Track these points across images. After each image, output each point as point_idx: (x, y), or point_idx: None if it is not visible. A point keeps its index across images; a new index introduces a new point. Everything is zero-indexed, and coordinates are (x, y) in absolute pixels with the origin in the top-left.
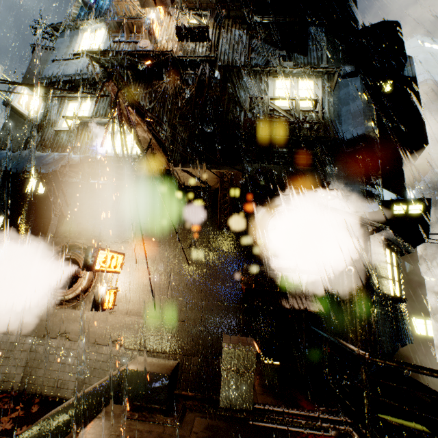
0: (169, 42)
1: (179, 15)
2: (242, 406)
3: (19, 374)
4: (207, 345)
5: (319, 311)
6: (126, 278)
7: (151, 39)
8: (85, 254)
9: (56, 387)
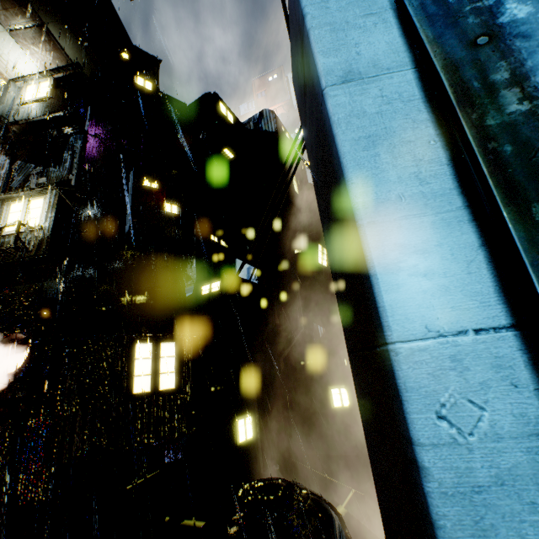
0: None
1: None
2: None
3: None
4: None
5: None
6: None
7: None
8: None
9: None
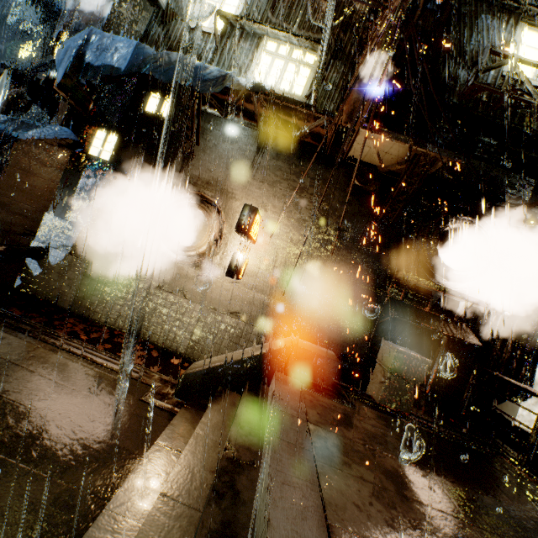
0: None
1: None
2: (400, 409)
3: (132, 317)
4: (332, 343)
5: (476, 343)
6: (257, 250)
7: None
8: (241, 213)
9: (169, 340)
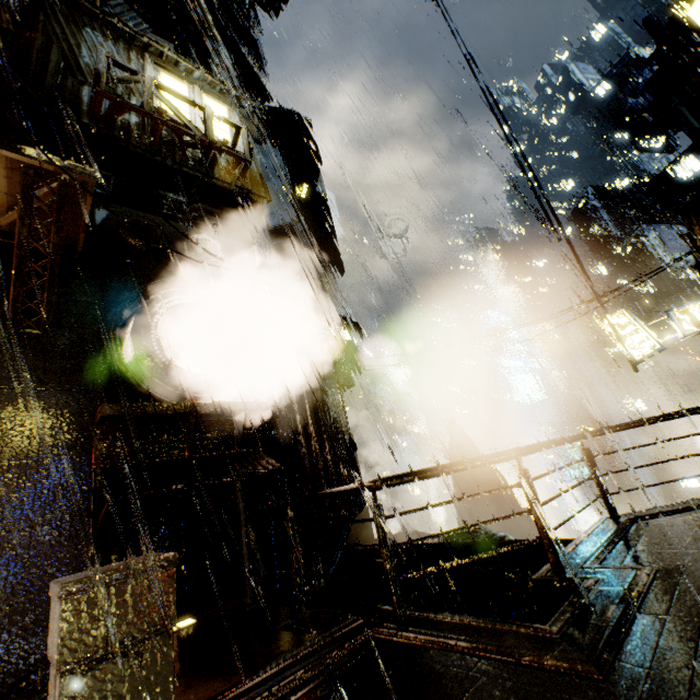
0: None
1: None
2: None
3: None
4: None
5: (275, 467)
6: None
7: None
8: None
9: None
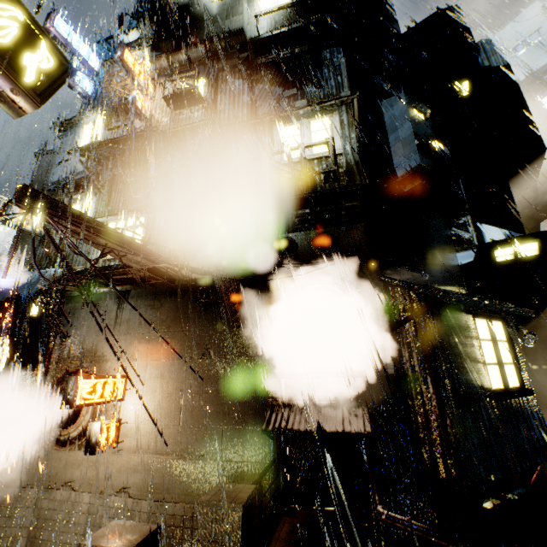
0: (162, 115)
1: (166, 83)
2: None
3: (24, 537)
4: None
5: (364, 431)
6: (133, 404)
7: (140, 118)
8: (65, 388)
9: None
